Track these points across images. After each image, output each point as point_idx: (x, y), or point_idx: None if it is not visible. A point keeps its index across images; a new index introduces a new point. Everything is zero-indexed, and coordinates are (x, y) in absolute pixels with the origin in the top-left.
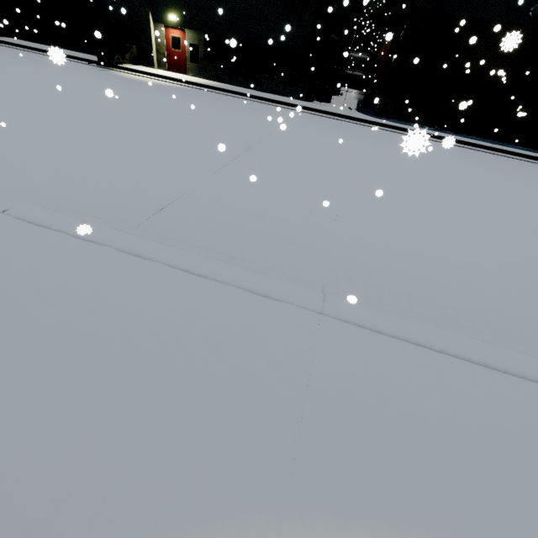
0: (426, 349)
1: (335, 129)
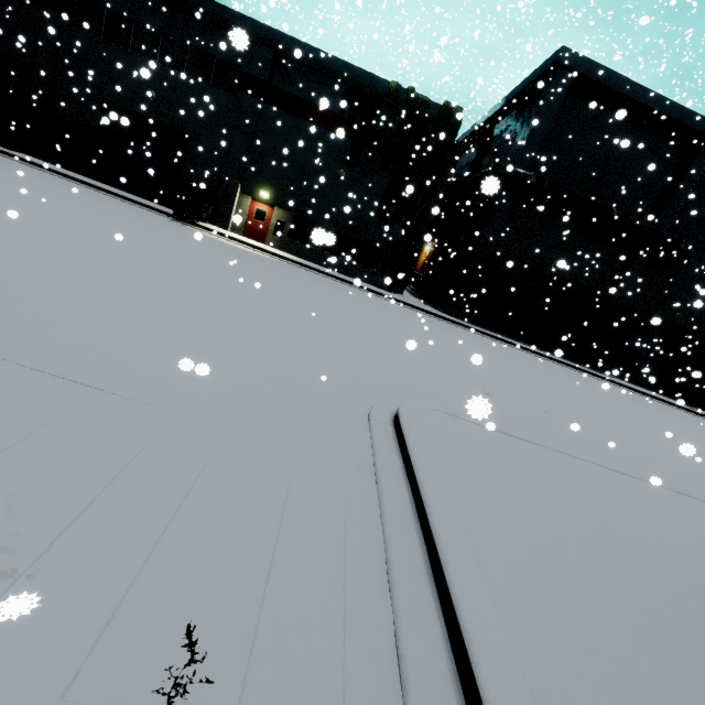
0: (699, 500)
1: (441, 327)
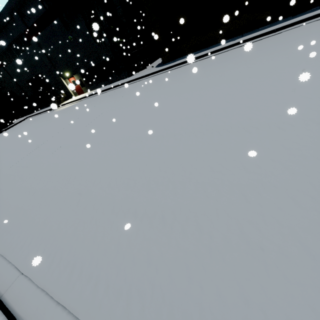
0: None
1: (121, 94)
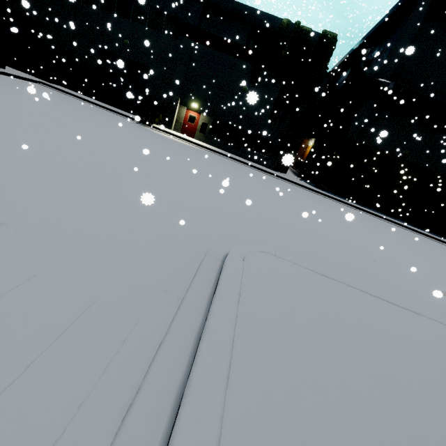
0: None
1: (308, 196)
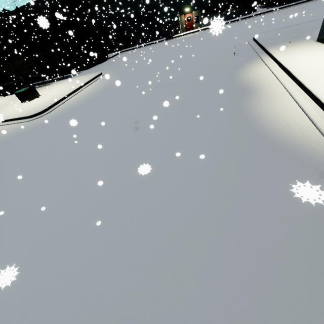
0: None
1: (275, 14)
